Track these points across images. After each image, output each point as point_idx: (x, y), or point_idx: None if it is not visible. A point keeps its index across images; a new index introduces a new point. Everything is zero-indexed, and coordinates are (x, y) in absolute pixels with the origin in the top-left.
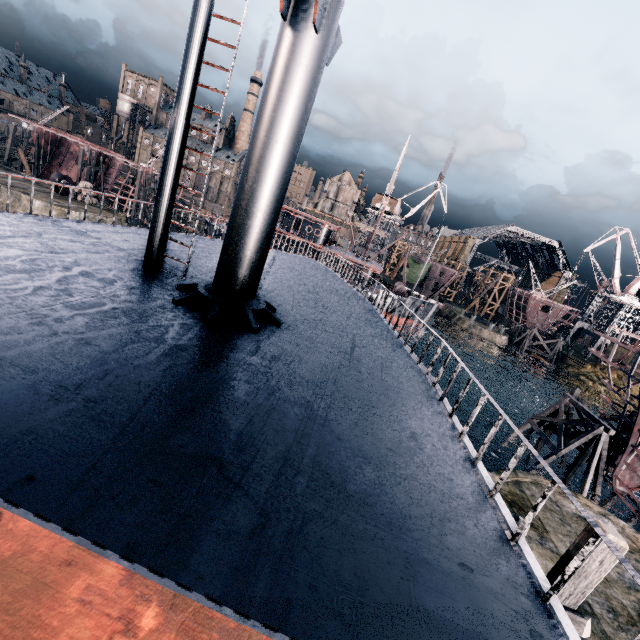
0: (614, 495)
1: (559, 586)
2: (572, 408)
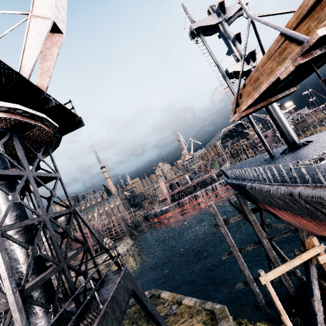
0: None
1: None
2: None
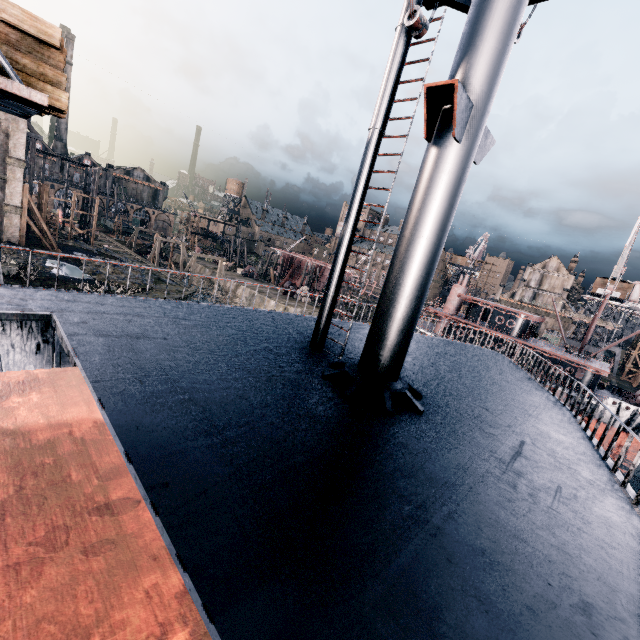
0: None
1: None
2: None
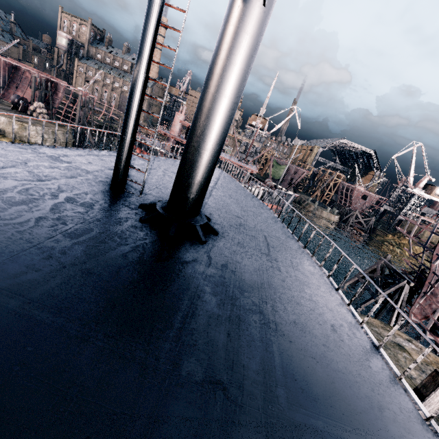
0: (409, 323)
1: None
2: (385, 267)
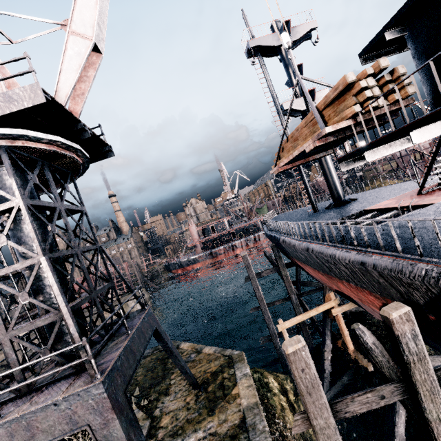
0: None
1: None
2: None
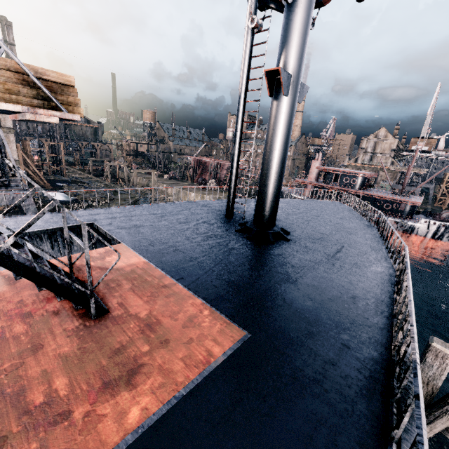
0: None
1: (398, 362)
2: None
